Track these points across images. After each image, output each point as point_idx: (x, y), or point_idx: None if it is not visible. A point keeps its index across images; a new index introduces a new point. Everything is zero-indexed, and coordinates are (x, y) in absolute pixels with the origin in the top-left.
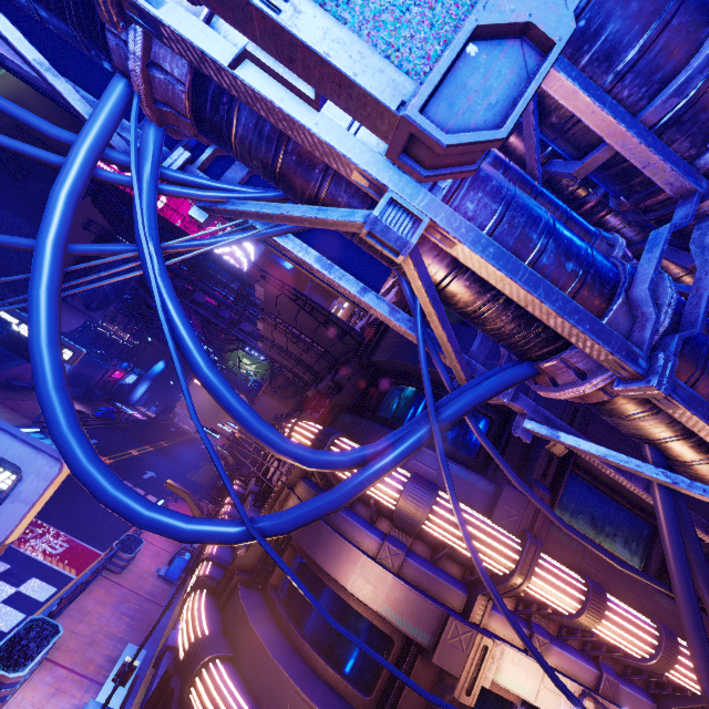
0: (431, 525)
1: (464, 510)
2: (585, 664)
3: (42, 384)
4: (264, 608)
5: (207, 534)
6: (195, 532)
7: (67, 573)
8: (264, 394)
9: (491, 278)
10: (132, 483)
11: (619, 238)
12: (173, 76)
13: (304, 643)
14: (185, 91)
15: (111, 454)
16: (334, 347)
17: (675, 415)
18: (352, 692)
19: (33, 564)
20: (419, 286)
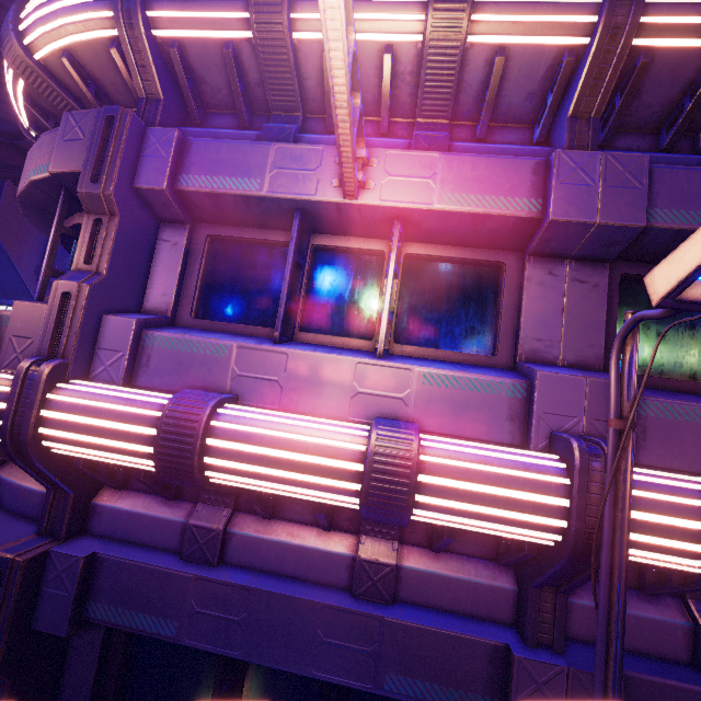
0: (28, 39)
1: None
2: (379, 139)
3: None
4: None
5: None
6: None
7: None
8: None
9: None
10: None
11: None
12: None
13: None
14: None
15: None
16: None
17: None
18: None
19: None
20: None
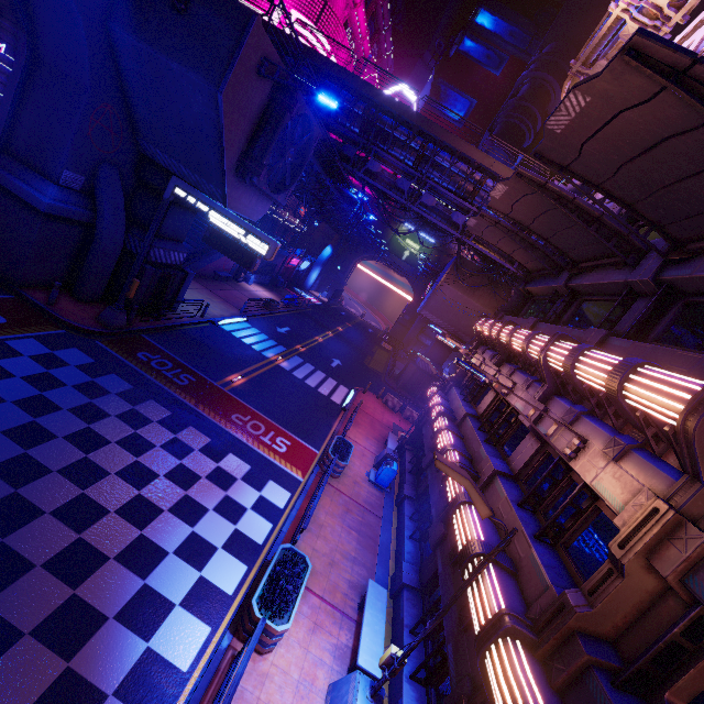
0: None
1: None
2: None
3: None
4: None
5: None
6: None
7: (294, 475)
8: (448, 284)
9: None
10: (324, 372)
11: None
12: None
13: None
14: None
15: (302, 342)
16: (696, 217)
17: None
18: None
19: (267, 464)
20: None
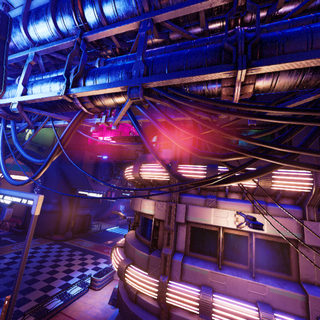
0: (142, 176)
1: (149, 165)
2: (242, 203)
3: (1, 170)
4: (133, 232)
5: (24, 181)
6: (23, 182)
7: None
8: None
9: (35, 101)
10: None
11: (97, 59)
12: (1, 111)
13: (137, 234)
14: (4, 112)
15: None
16: None
17: (81, 96)
18: (147, 242)
19: None
20: (37, 113)
